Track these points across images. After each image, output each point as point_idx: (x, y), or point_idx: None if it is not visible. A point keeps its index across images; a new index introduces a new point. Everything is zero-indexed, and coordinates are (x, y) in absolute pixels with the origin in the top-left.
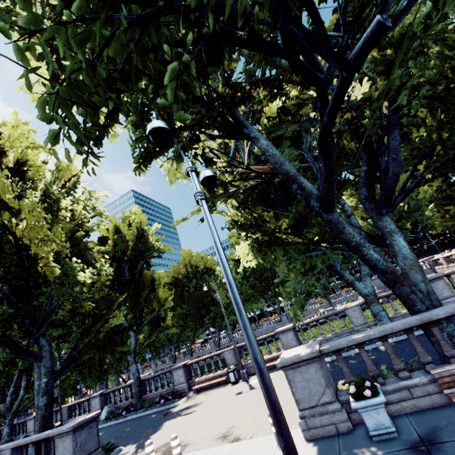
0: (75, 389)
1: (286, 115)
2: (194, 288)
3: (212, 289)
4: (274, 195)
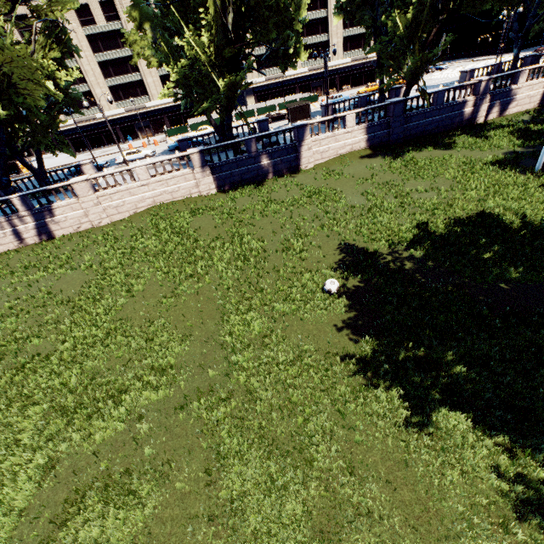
0: None
1: None
2: None
3: None
4: None
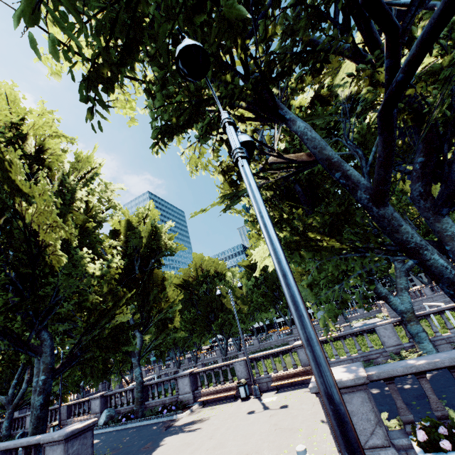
0: (78, 387)
1: (321, 104)
2: (203, 293)
3: (222, 295)
4: (300, 195)
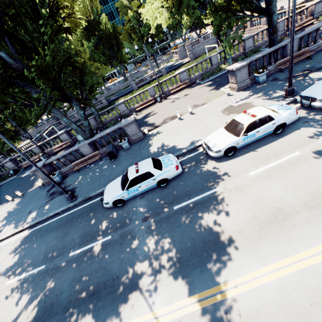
0: None
1: None
2: None
3: None
4: None
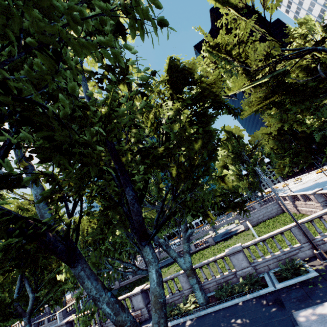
0: None
1: None
2: None
3: None
4: None
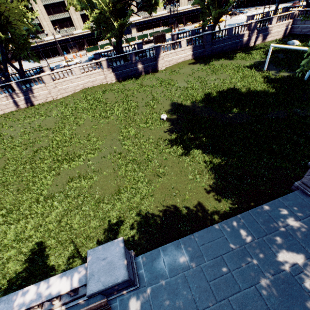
0: None
1: None
2: None
3: None
4: None
